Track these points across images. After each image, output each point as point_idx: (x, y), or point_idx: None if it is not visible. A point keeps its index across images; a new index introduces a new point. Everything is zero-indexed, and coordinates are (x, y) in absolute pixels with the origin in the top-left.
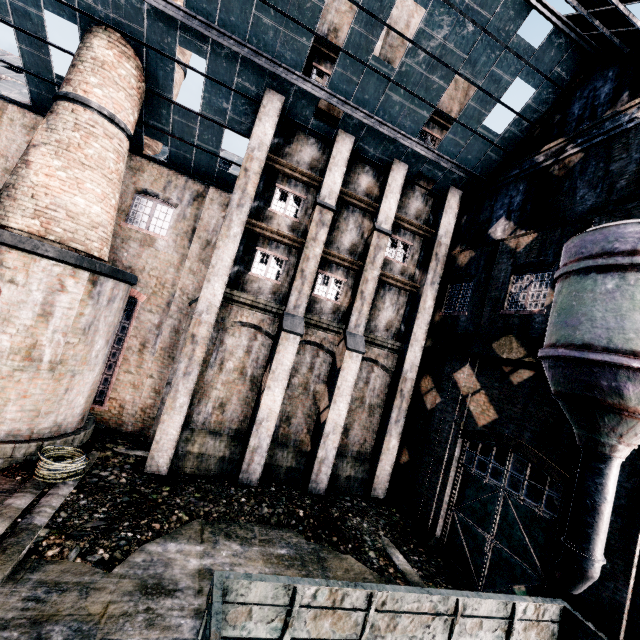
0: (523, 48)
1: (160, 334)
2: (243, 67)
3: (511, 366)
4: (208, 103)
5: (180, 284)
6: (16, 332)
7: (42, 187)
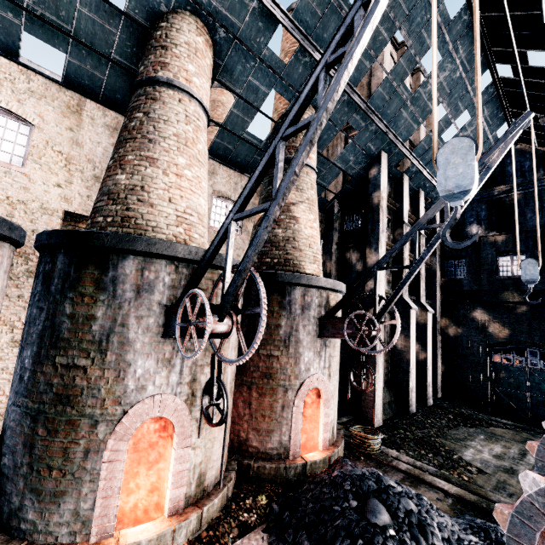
0: (494, 138)
1: None
2: (376, 137)
3: (512, 305)
4: (342, 156)
5: None
6: (336, 353)
7: (311, 237)
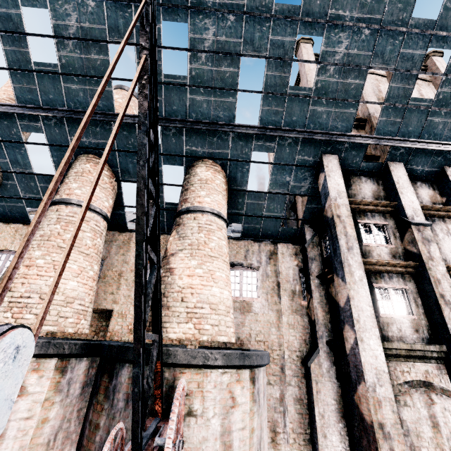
0: None
1: (285, 410)
2: (302, 147)
3: None
4: (274, 182)
5: (285, 342)
6: None
7: (187, 288)
